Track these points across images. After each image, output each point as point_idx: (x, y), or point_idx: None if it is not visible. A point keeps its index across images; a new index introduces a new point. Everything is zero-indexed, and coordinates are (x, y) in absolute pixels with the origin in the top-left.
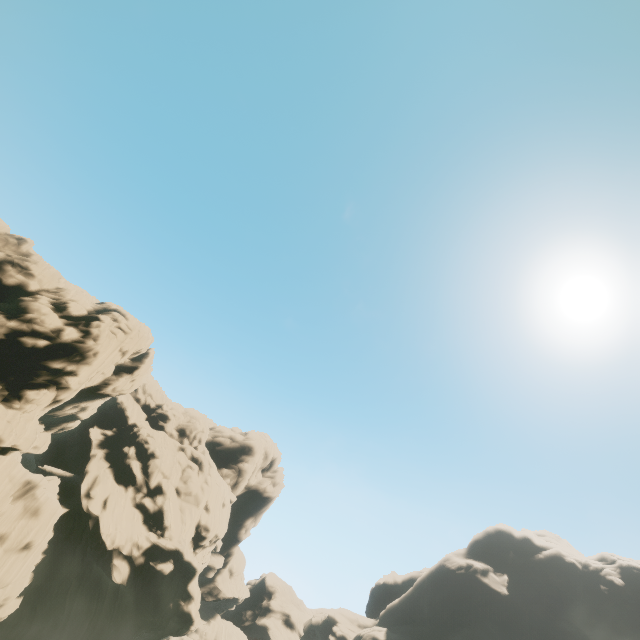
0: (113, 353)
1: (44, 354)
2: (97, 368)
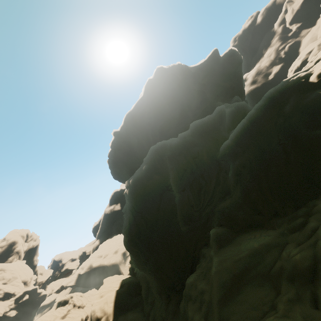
0: None
1: None
2: None
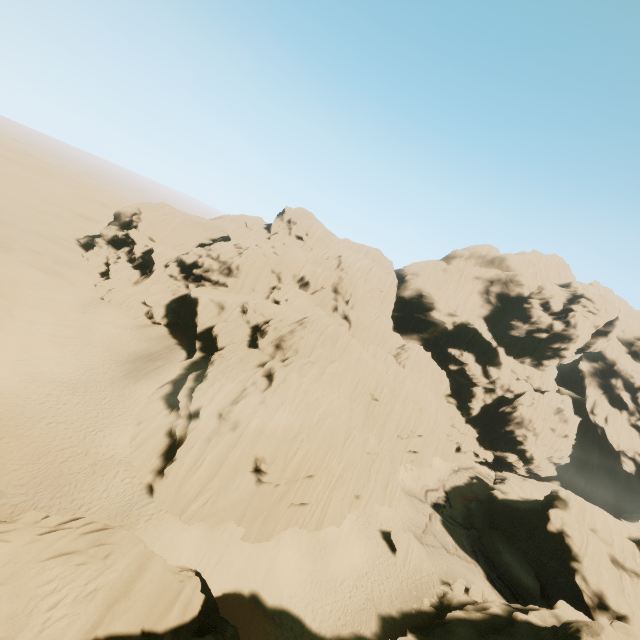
0: (588, 330)
1: (547, 341)
2: (579, 343)
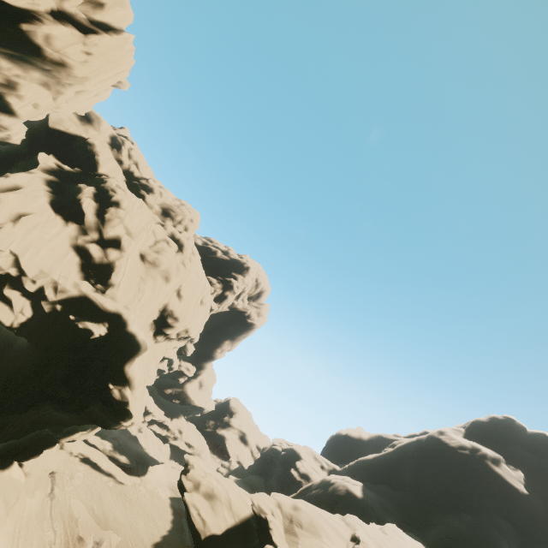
0: None
1: None
2: None
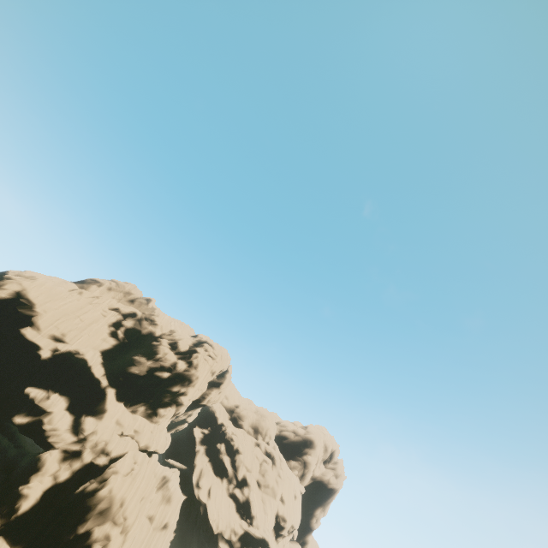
0: (207, 375)
1: (168, 382)
2: (198, 388)
